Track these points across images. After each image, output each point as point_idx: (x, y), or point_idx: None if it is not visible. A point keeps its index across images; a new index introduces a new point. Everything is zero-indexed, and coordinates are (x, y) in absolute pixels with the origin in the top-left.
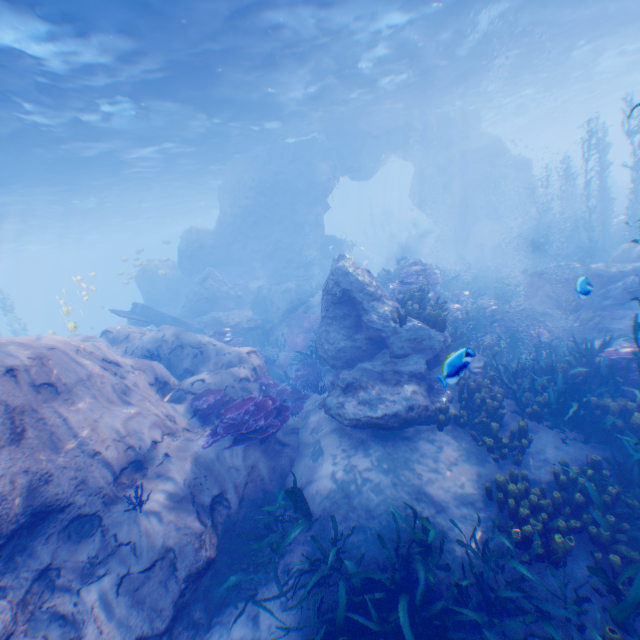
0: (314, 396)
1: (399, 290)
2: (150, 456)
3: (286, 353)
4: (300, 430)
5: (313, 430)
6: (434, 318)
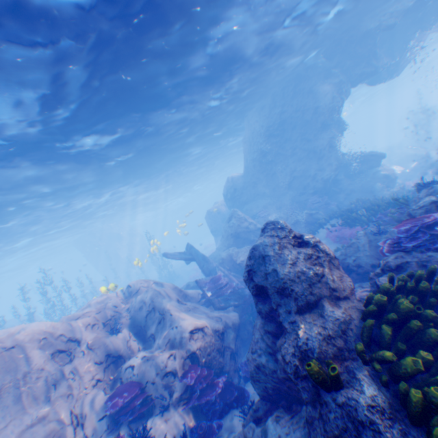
0: (243, 414)
1: (386, 262)
2: None
3: None
4: None
5: None
6: (425, 411)
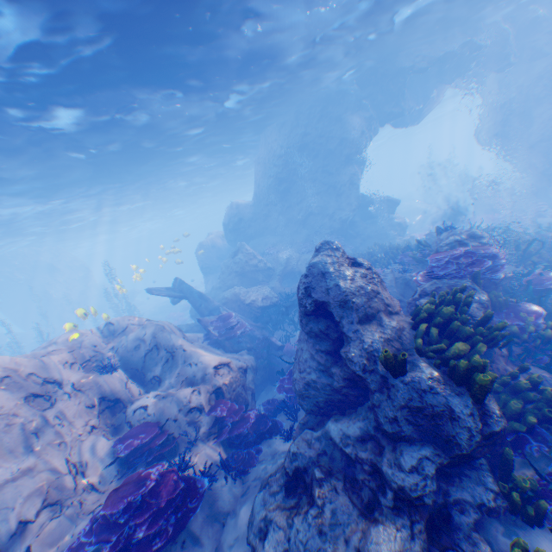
0: (282, 439)
1: (422, 287)
2: (14, 545)
3: None
4: (226, 523)
5: (233, 542)
6: (467, 373)
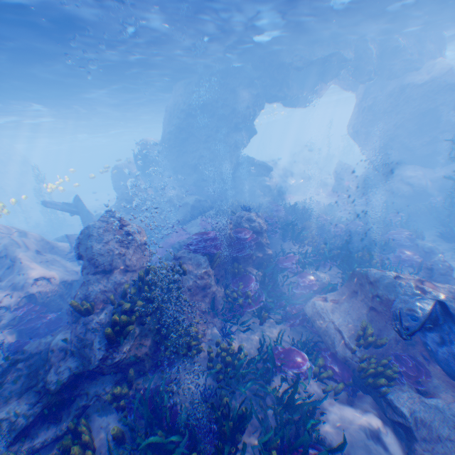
0: None
1: (176, 254)
2: None
3: (155, 259)
4: None
5: None
6: (115, 323)
